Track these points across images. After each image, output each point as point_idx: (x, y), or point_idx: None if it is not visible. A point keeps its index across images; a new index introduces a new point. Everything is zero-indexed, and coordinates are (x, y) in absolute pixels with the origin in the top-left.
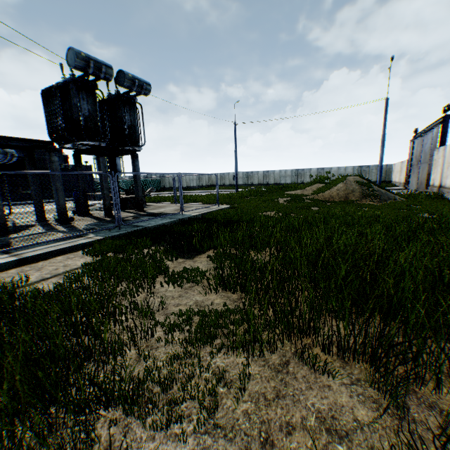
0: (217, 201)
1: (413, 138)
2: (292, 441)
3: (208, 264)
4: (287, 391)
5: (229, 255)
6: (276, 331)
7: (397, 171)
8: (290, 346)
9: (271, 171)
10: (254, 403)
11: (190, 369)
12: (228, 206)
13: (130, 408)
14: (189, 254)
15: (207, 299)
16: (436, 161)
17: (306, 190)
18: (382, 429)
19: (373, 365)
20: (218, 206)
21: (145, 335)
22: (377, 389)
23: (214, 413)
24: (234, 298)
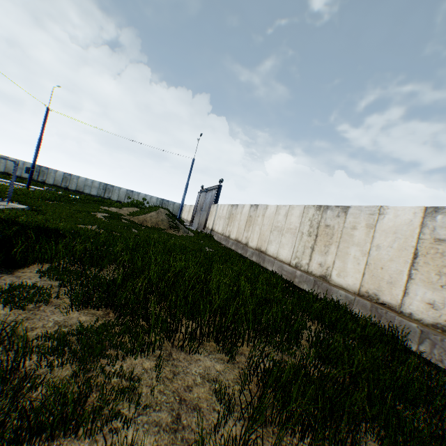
0: (9, 196)
1: (201, 191)
2: (194, 394)
3: (43, 280)
4: (180, 370)
5: (69, 271)
6: (153, 335)
7: (187, 211)
8: (167, 343)
9: (76, 176)
10: (163, 384)
11: (96, 381)
12: (25, 206)
13: (63, 427)
14: (2, 268)
15: (70, 319)
16: (212, 212)
17: (123, 210)
18: (229, 370)
19: (217, 341)
20: (8, 203)
21: (18, 365)
22: (223, 352)
23: (138, 401)
24: (101, 314)
